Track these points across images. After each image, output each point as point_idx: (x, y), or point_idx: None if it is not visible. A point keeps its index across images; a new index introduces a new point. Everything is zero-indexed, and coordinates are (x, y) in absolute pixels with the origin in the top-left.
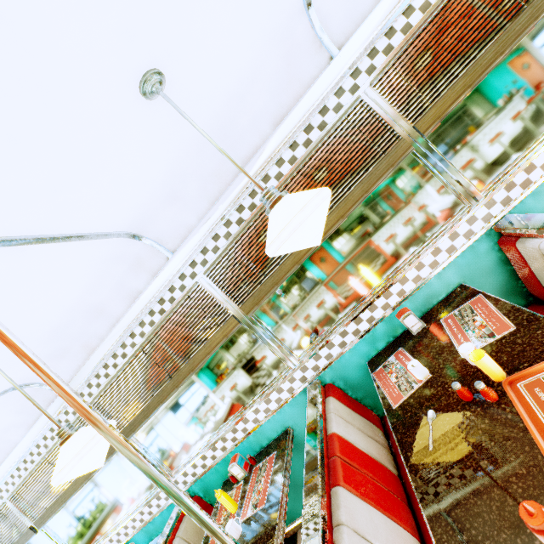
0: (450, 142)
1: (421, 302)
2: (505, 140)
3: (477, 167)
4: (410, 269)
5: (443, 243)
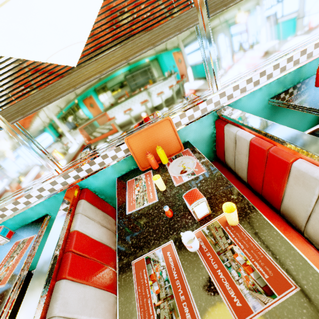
0: (40, 131)
1: (19, 220)
2: (81, 141)
3: (61, 152)
4: (8, 204)
5: (33, 192)
